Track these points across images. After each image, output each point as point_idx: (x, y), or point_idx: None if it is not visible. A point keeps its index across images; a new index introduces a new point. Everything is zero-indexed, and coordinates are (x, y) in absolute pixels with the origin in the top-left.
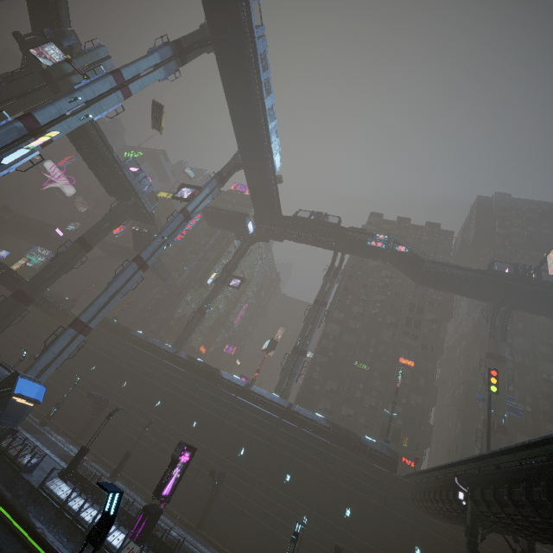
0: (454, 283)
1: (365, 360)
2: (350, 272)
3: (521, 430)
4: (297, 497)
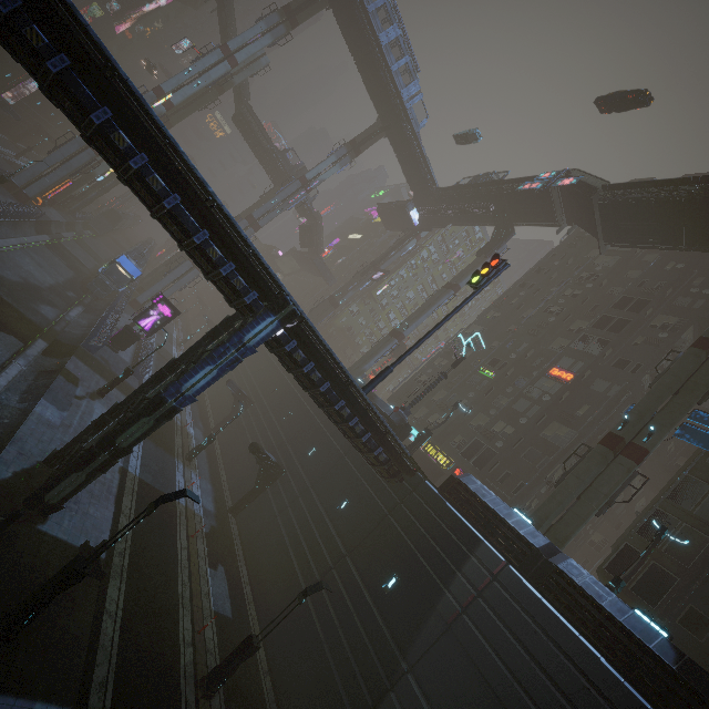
0: (658, 221)
1: (495, 367)
2: (541, 264)
3: None
4: (285, 430)
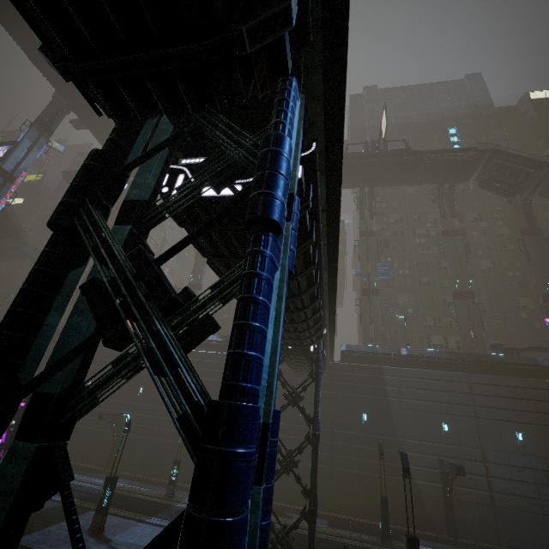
0: None
1: None
2: None
3: (402, 291)
4: None
